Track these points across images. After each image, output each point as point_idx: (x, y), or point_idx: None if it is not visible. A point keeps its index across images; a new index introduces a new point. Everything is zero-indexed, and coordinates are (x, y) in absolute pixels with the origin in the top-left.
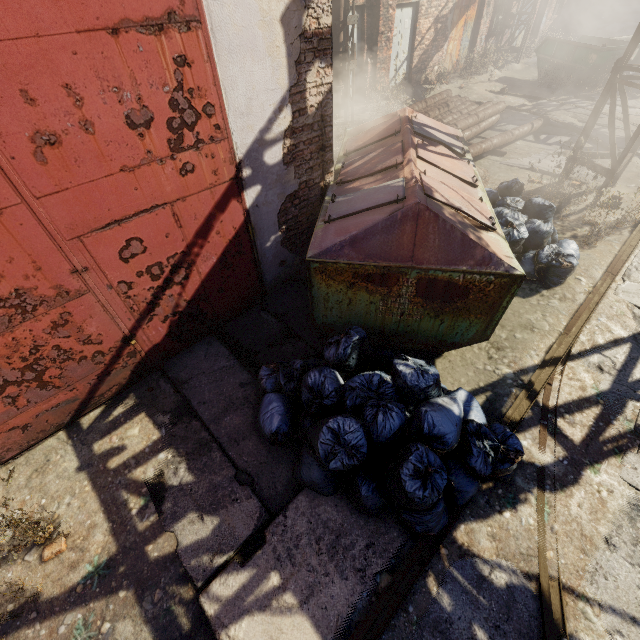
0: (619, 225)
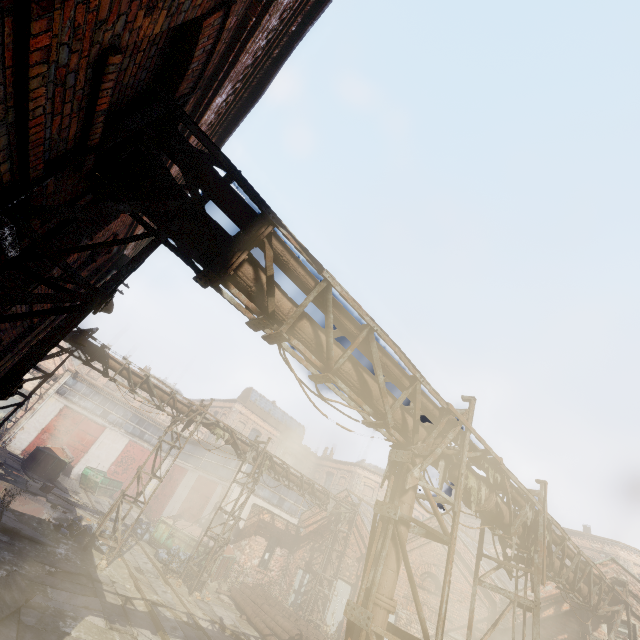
0: (166, 575)
